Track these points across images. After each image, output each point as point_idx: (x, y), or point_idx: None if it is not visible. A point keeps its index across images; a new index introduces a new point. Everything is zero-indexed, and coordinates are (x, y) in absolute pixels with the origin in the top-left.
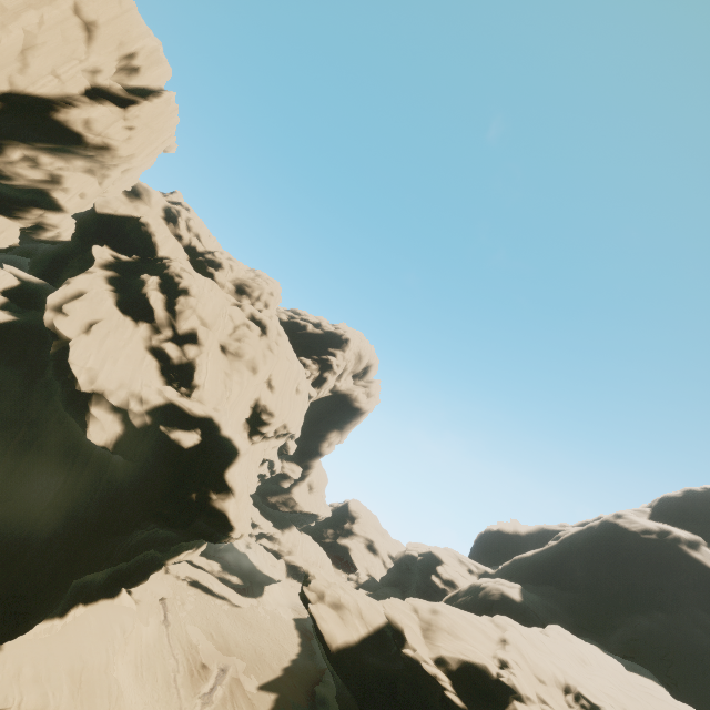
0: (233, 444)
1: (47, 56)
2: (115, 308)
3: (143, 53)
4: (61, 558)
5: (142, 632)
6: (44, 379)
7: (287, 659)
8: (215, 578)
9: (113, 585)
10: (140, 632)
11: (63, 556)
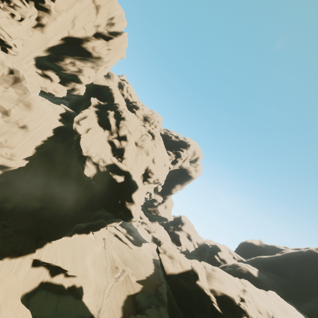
0: (136, 183)
1: (81, 21)
2: (97, 124)
3: (116, 17)
4: (72, 215)
5: (96, 249)
6: (71, 149)
7: (148, 273)
8: (124, 235)
9: (88, 229)
10: (95, 249)
11: (73, 215)
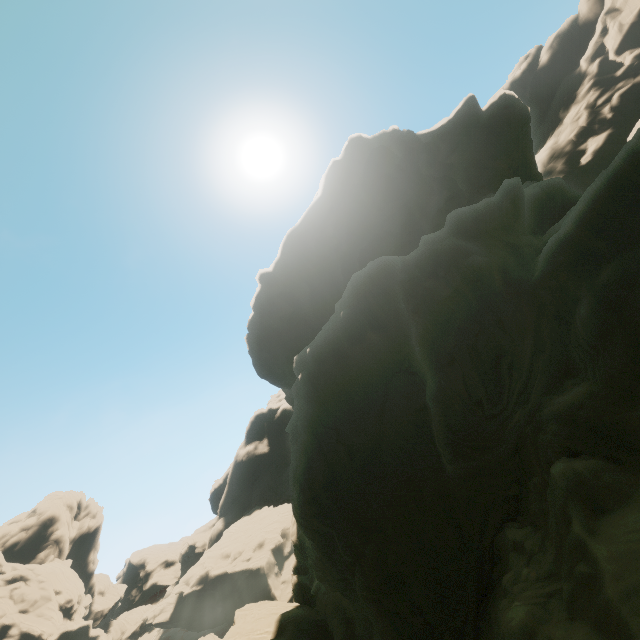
0: (84, 626)
1: None
2: None
3: None
4: None
5: None
6: None
7: None
8: None
9: None
10: None
11: None
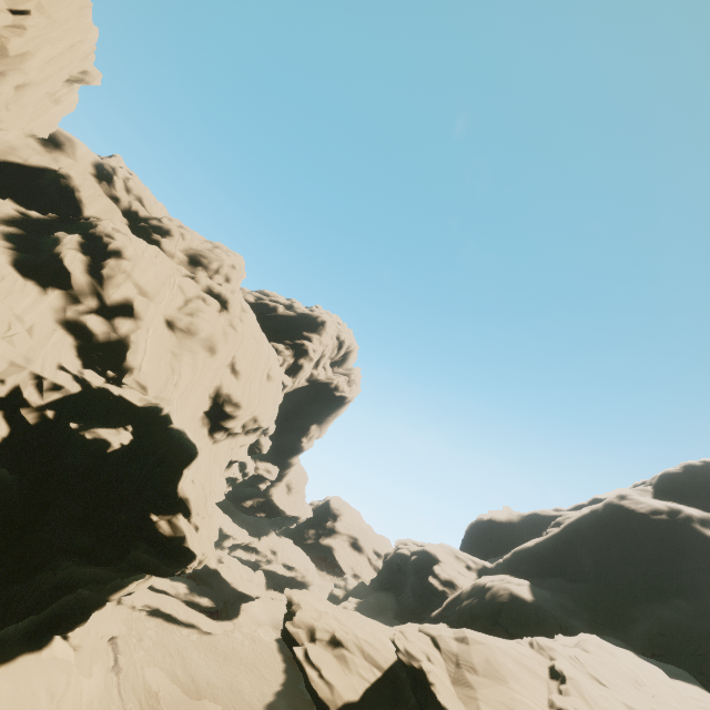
0: (180, 442)
1: None
2: (11, 269)
3: None
4: None
5: (82, 688)
6: None
7: (270, 692)
8: (181, 602)
9: (39, 633)
10: (79, 689)
11: None
